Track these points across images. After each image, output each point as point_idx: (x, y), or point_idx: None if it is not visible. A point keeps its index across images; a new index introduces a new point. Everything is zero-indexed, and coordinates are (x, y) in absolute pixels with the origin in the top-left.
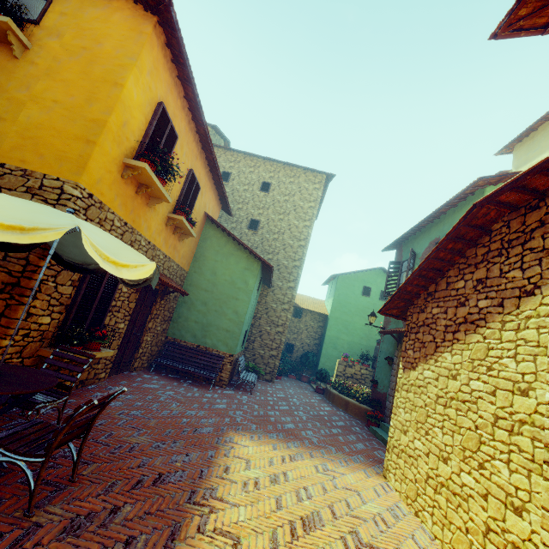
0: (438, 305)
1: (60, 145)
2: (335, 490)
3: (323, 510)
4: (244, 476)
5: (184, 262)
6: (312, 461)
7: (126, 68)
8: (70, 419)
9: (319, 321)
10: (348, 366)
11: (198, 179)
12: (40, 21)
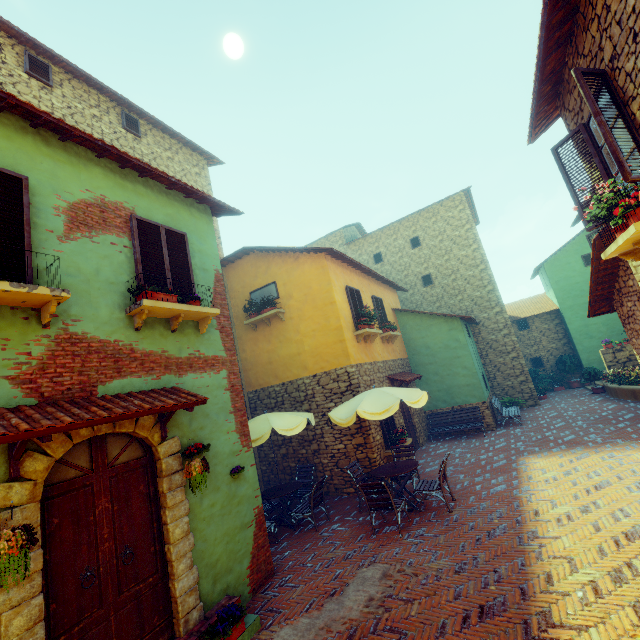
0: (628, 300)
1: (331, 351)
2: (621, 466)
3: (610, 478)
4: (544, 477)
5: (402, 353)
6: (597, 455)
7: (329, 291)
8: (441, 471)
9: (552, 319)
10: (617, 351)
11: (377, 295)
12: (278, 295)
